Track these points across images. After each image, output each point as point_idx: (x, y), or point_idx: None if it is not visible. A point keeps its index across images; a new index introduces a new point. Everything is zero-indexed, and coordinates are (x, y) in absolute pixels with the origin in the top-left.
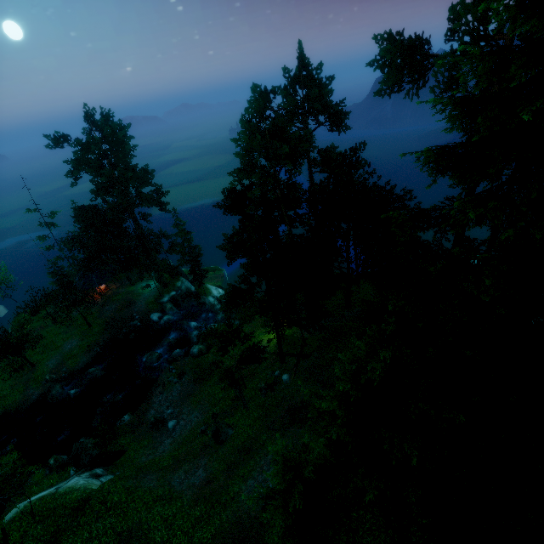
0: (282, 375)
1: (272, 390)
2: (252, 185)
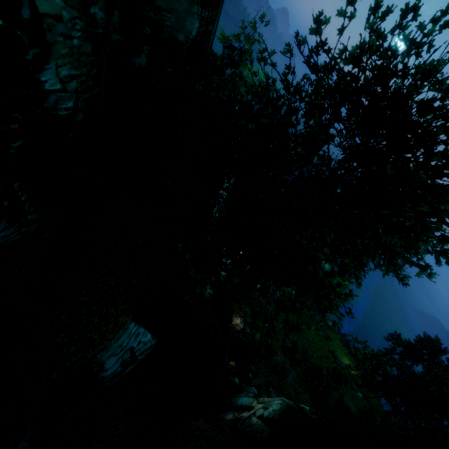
0: (356, 390)
1: (352, 388)
2: (445, 352)
